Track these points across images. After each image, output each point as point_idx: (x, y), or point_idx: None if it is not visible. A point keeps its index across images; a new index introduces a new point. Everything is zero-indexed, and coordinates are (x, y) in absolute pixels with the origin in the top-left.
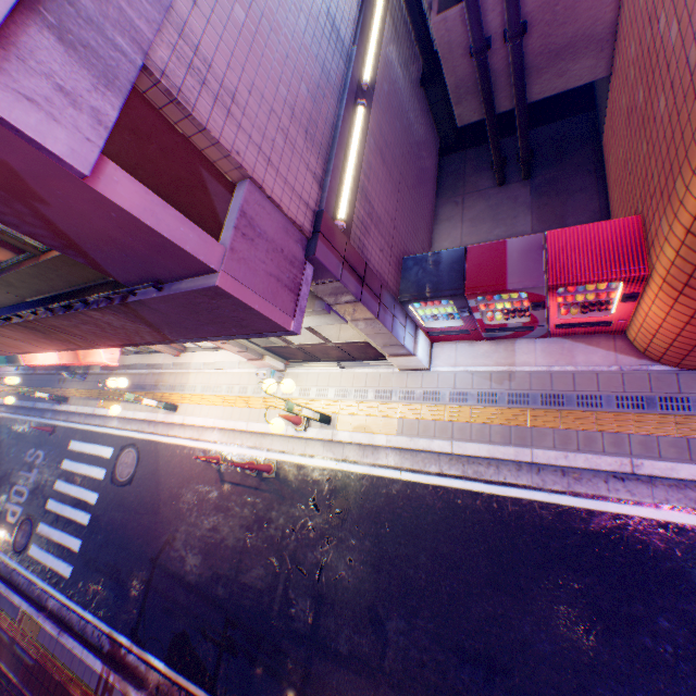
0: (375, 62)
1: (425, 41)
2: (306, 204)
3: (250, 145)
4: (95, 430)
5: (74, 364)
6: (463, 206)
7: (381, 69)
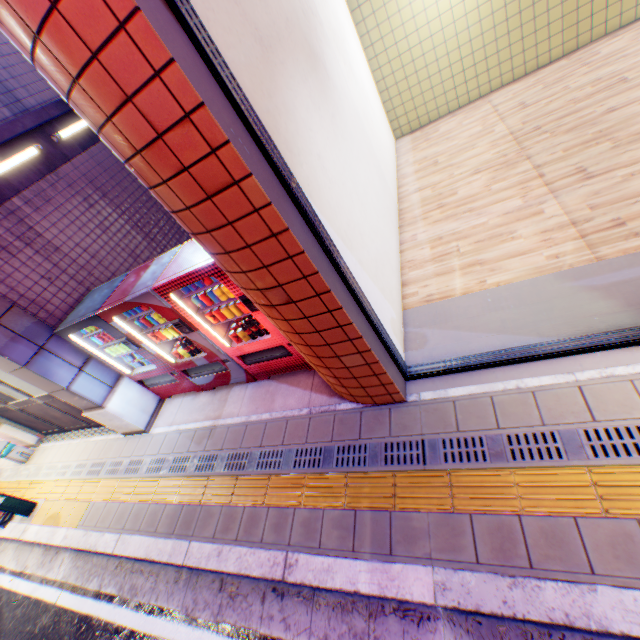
0: None
1: None
2: None
3: None
4: None
5: None
6: None
7: None
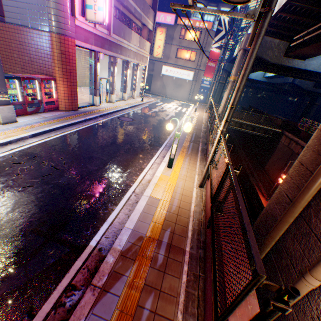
0: None
1: None
2: None
3: None
4: None
5: None
6: None
7: None
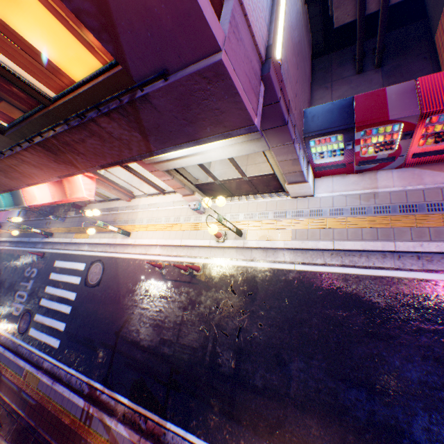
0: None
1: None
2: (261, 37)
3: None
4: (72, 253)
5: (62, 203)
6: (332, 89)
7: None
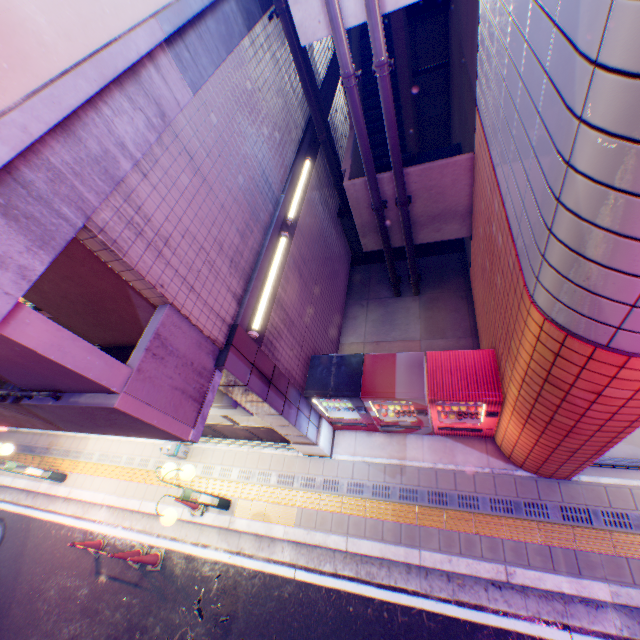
0: (300, 203)
1: (342, 188)
2: (223, 320)
3: (176, 277)
4: None
5: None
6: (368, 308)
7: (305, 207)
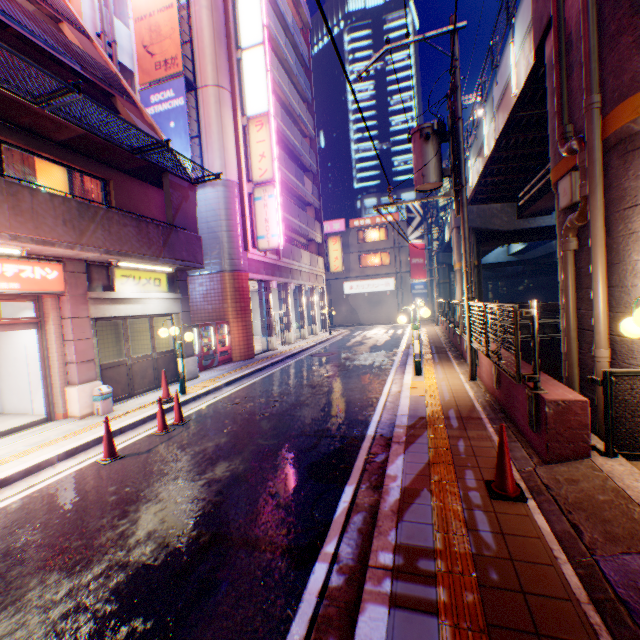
0: None
1: None
2: None
3: None
4: None
5: None
6: None
7: None
